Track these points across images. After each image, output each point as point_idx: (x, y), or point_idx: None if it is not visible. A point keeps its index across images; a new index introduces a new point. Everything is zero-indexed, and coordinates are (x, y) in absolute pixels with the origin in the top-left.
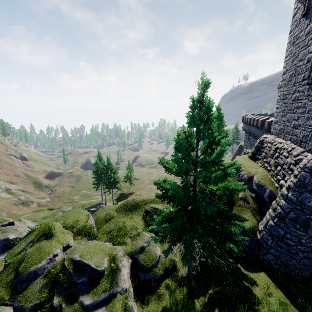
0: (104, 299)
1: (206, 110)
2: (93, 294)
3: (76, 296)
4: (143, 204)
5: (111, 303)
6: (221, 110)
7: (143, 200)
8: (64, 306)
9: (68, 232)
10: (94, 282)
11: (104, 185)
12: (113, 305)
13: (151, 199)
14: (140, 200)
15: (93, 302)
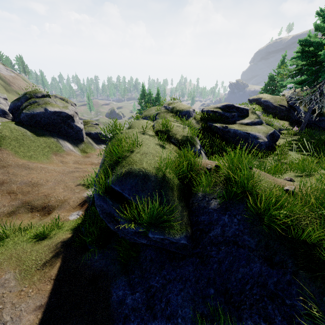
0: (257, 122)
1: None
2: (249, 119)
3: (232, 123)
4: None
5: (263, 125)
6: None
7: None
8: (227, 125)
9: None
10: (244, 116)
11: None
12: (265, 125)
13: None
14: None
15: (252, 121)
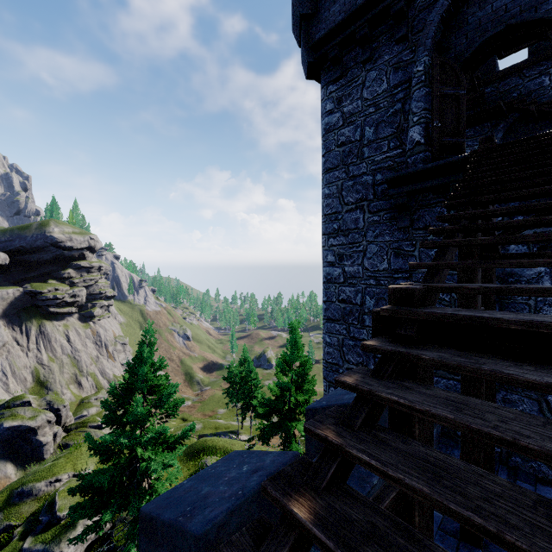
0: (37, 551)
1: (134, 358)
2: (35, 539)
3: (30, 534)
4: (207, 453)
5: None
6: (297, 330)
7: (214, 446)
8: (16, 538)
9: (96, 458)
10: (47, 528)
11: (241, 402)
12: None
13: (227, 448)
14: (209, 445)
15: (28, 548)
